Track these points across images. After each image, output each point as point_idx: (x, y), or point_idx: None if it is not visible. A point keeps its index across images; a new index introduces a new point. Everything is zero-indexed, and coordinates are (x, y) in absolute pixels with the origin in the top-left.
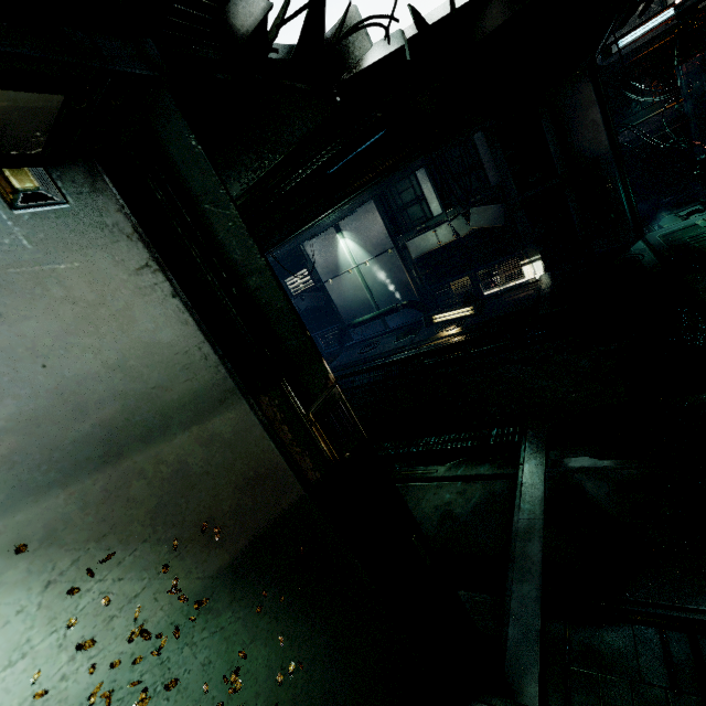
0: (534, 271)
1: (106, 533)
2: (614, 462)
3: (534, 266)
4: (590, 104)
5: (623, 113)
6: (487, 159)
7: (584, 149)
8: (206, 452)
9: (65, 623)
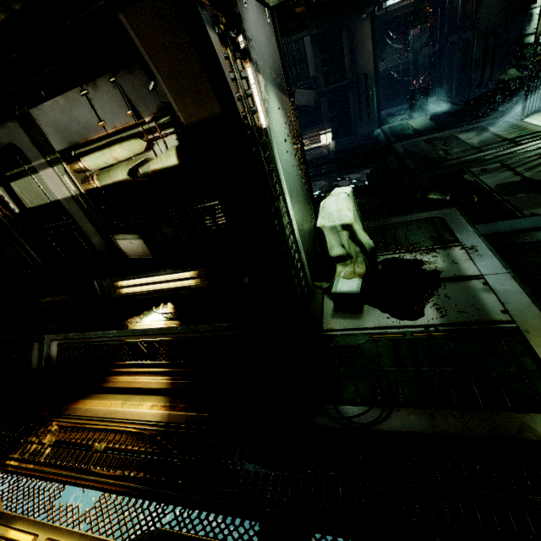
0: (326, 140)
1: (282, 106)
2: (359, 200)
3: (327, 136)
4: (368, 38)
5: (382, 50)
6: (310, 57)
7: (361, 66)
8: (287, 105)
9: (282, 117)
